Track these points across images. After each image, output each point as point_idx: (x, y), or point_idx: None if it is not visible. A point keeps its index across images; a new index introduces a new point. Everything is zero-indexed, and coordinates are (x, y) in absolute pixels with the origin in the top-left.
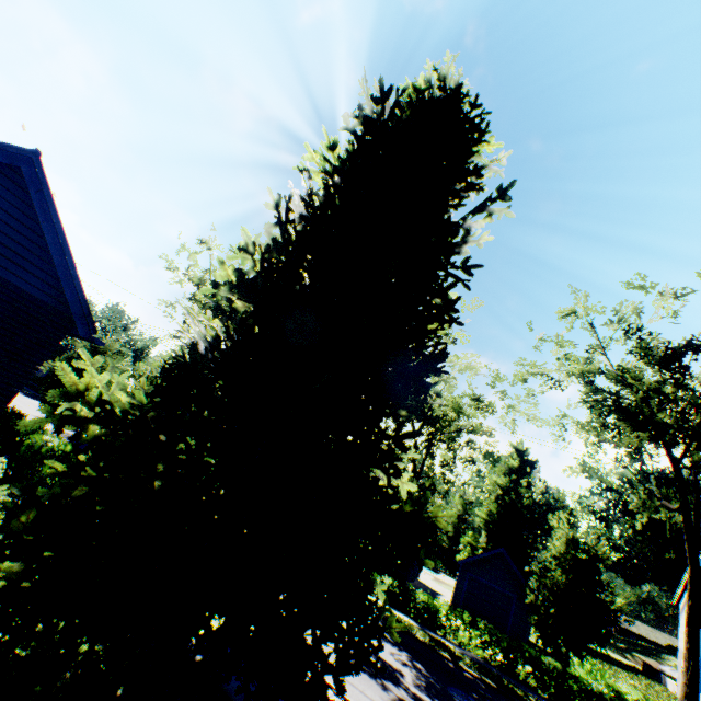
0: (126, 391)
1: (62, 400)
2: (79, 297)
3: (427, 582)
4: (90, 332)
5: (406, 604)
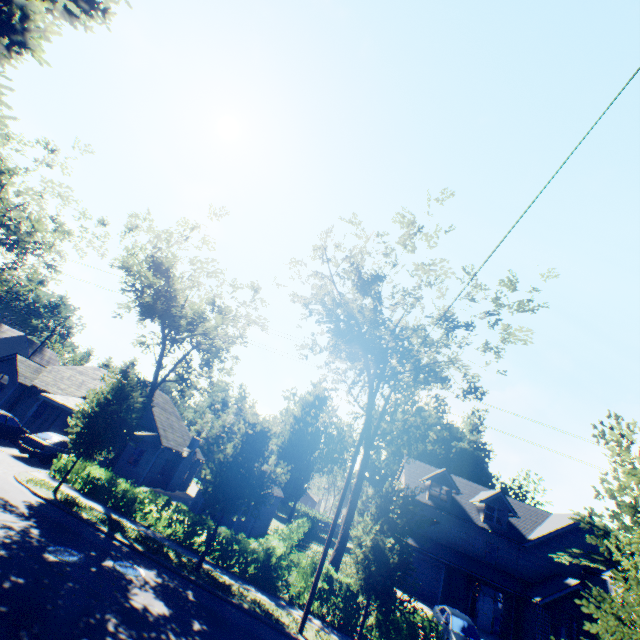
0: None
1: None
2: None
3: None
4: None
5: (107, 494)
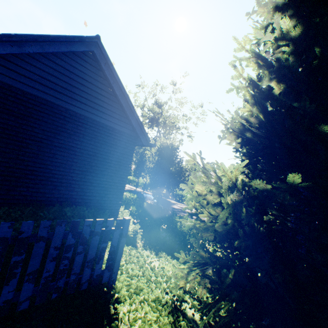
0: (242, 174)
1: (184, 186)
2: (138, 123)
3: None
4: (147, 141)
5: None
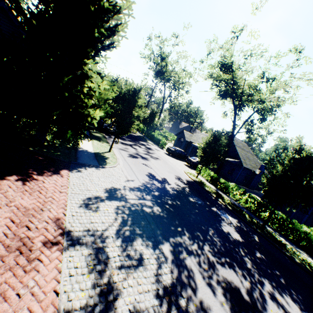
0: None
1: None
2: None
3: None
4: None
5: (216, 183)
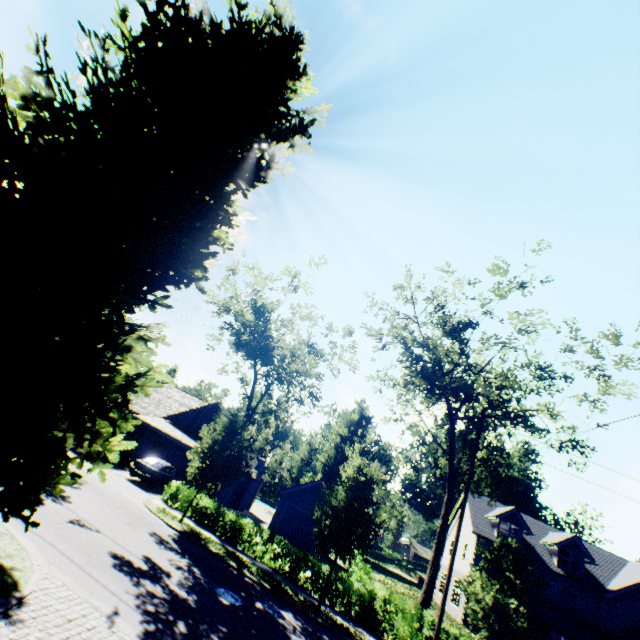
0: None
1: None
2: None
3: (258, 513)
4: None
5: (215, 523)
